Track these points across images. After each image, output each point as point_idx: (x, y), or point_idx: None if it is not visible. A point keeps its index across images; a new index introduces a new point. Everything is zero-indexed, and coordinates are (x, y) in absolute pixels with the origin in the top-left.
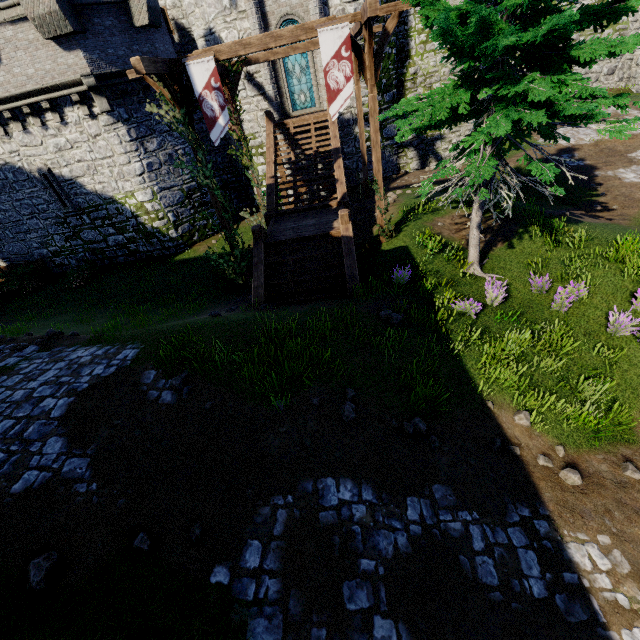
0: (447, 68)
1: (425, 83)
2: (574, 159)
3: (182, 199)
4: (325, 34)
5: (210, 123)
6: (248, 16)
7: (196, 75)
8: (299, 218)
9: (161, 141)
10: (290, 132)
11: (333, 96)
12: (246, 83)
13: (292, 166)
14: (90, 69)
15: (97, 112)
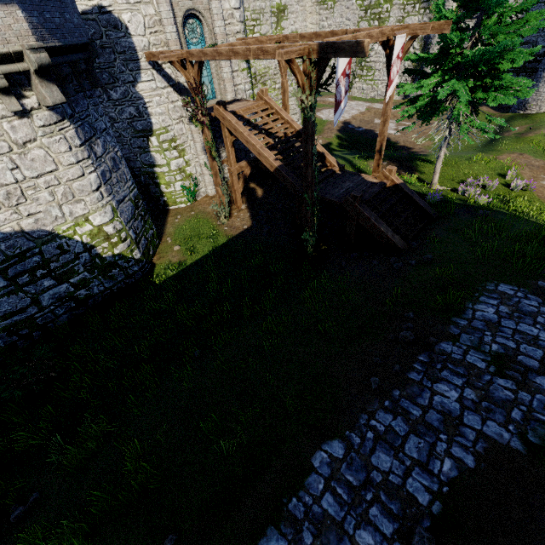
0: (272, 70)
1: (262, 80)
2: (357, 127)
3: (133, 210)
4: (398, 39)
5: (336, 107)
6: (159, 2)
7: (340, 62)
8: (332, 185)
9: (103, 142)
10: (250, 120)
11: (390, 84)
12: (155, 73)
13: (277, 148)
14: (33, 38)
15: (29, 105)
